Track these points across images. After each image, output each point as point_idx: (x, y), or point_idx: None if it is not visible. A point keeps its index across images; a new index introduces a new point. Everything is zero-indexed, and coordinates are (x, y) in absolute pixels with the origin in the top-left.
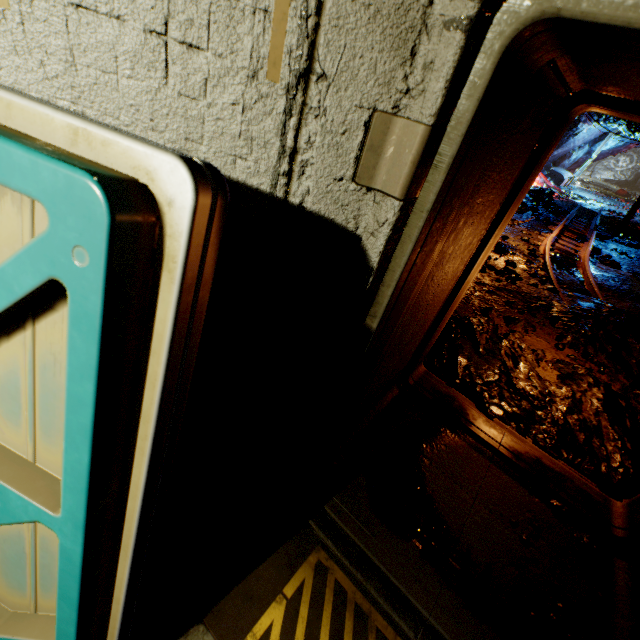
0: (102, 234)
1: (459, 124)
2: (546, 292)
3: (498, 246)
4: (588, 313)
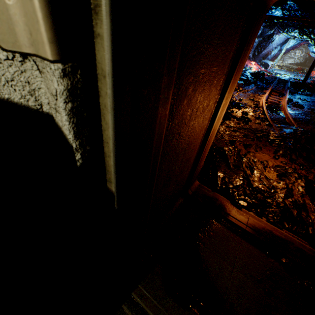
0: None
1: None
2: (265, 126)
3: (237, 104)
4: (290, 135)
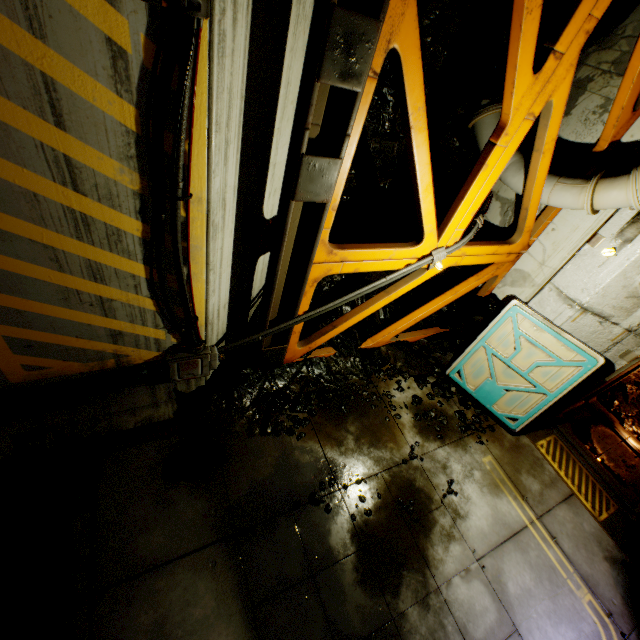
0: (593, 365)
1: None
2: None
3: None
4: None
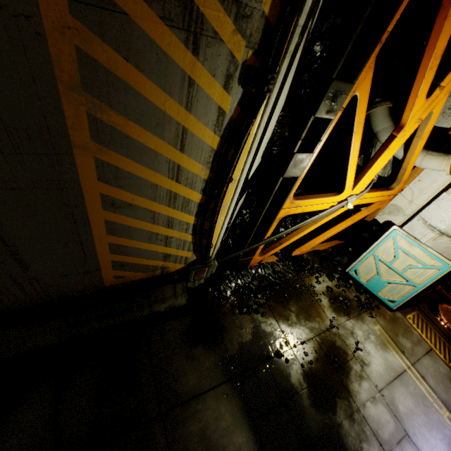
0: (448, 269)
1: None
2: None
3: None
4: None
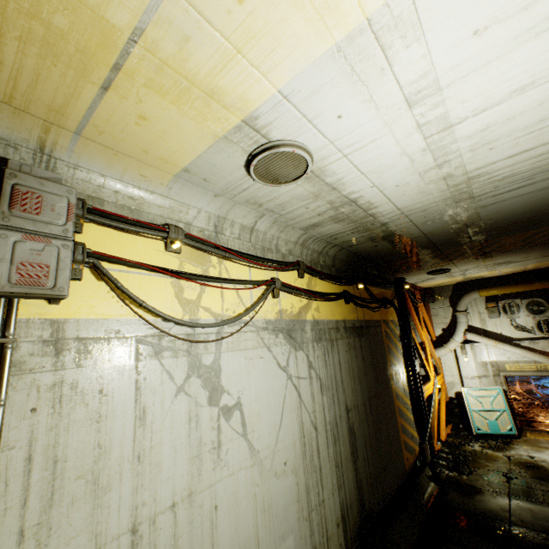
0: (500, 389)
1: (504, 380)
2: (530, 400)
3: None
4: (544, 400)
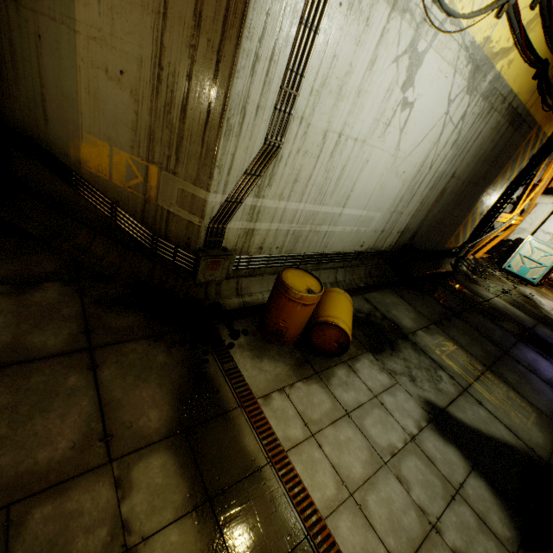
0: None
1: None
2: None
3: None
4: None
